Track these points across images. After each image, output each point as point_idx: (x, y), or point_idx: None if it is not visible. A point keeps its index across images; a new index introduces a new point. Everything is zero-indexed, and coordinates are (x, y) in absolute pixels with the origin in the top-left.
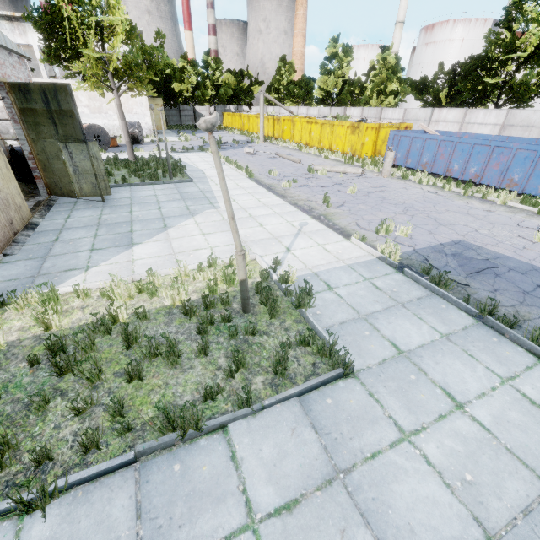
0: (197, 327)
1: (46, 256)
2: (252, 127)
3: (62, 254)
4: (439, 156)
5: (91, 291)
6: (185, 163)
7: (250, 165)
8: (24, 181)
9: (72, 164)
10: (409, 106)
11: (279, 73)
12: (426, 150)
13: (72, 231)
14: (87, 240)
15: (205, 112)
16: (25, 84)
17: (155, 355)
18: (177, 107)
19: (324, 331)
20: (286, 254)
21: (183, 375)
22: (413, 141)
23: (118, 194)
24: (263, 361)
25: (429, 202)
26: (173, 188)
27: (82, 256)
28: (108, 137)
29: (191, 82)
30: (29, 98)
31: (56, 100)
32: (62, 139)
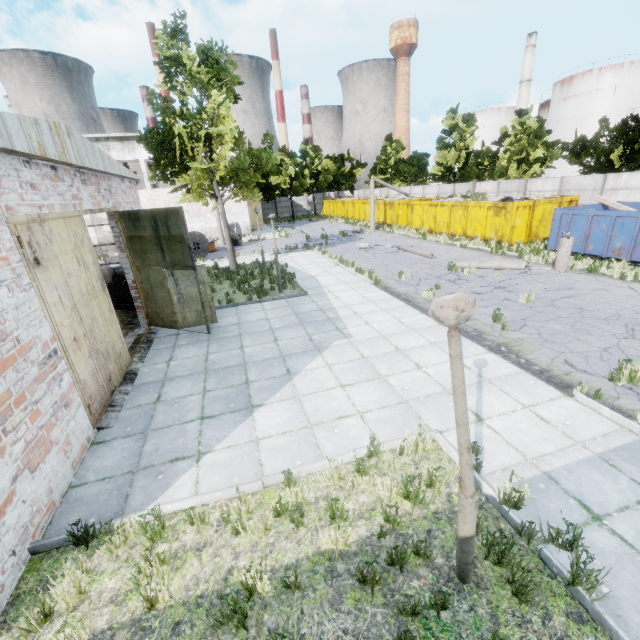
0: (398, 635)
1: (147, 431)
2: (358, 214)
3: (165, 426)
4: None
5: (207, 508)
6: (291, 267)
7: (369, 265)
8: (123, 308)
9: (176, 292)
10: (549, 170)
11: (385, 153)
12: (618, 231)
13: (175, 383)
14: (194, 400)
15: (302, 202)
16: (136, 212)
17: None
18: (273, 200)
19: None
20: (479, 427)
21: None
22: (593, 220)
23: (224, 319)
24: None
25: None
26: (286, 306)
27: (190, 432)
28: (207, 244)
29: (289, 173)
30: (138, 225)
31: (165, 226)
32: (168, 266)
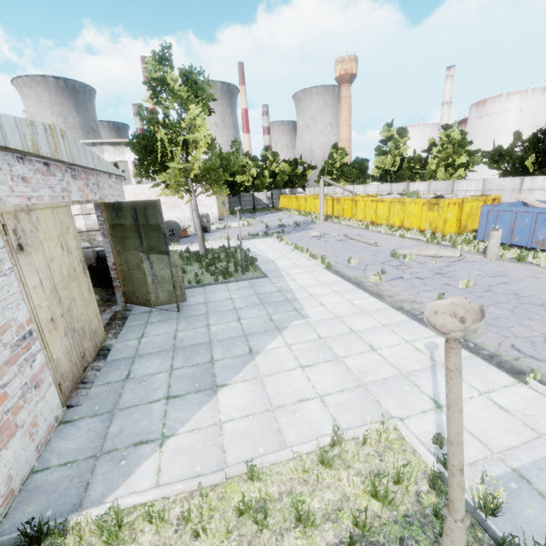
0: None
1: (114, 411)
2: (309, 207)
3: (132, 406)
4: None
5: (168, 502)
6: (253, 252)
7: (321, 251)
8: (104, 287)
9: (151, 274)
10: (469, 173)
11: (332, 158)
12: (540, 226)
13: (145, 360)
14: (161, 378)
15: (262, 197)
16: (119, 203)
17: None
18: (238, 195)
19: None
20: (439, 415)
21: None
22: (517, 216)
23: (192, 298)
24: None
25: None
26: (248, 287)
27: (156, 412)
28: (181, 230)
29: (252, 173)
30: (121, 215)
31: (144, 216)
32: (145, 251)
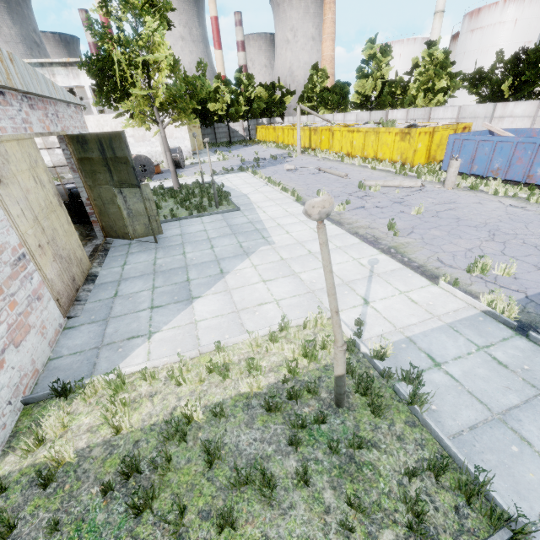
0: (289, 439)
1: (108, 318)
2: (287, 139)
3: (122, 315)
4: (515, 160)
5: (157, 369)
6: (227, 187)
7: (294, 185)
8: (81, 223)
9: (126, 208)
10: (454, 99)
11: (312, 81)
12: (497, 154)
13: (129, 282)
14: (145, 295)
15: (238, 128)
16: (83, 135)
17: (244, 483)
18: (212, 126)
19: (457, 448)
20: (365, 308)
21: (284, 522)
22: (479, 145)
23: (169, 231)
24: (384, 499)
25: (517, 220)
26: (221, 220)
27: (143, 318)
28: (153, 166)
29: (225, 100)
30: (87, 148)
31: (111, 148)
32: (116, 185)
